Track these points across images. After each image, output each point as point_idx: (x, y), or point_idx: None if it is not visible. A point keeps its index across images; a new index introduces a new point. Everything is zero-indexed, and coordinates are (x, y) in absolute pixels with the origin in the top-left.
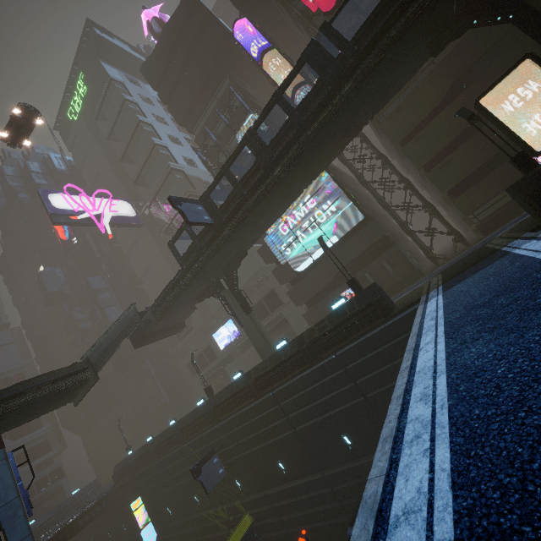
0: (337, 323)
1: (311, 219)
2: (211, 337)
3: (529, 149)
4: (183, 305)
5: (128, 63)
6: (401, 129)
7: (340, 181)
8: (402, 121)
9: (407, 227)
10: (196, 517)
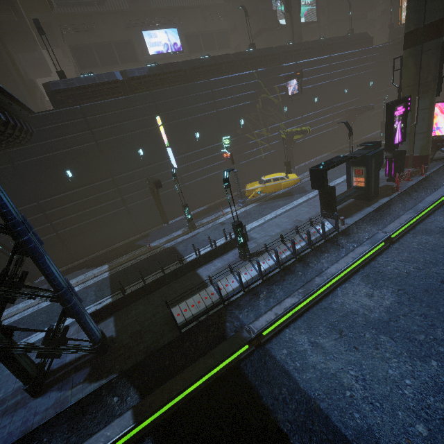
0: (360, 38)
1: None
2: (138, 33)
3: (401, 21)
4: None
5: None
6: None
7: None
8: None
9: None
10: (237, 138)
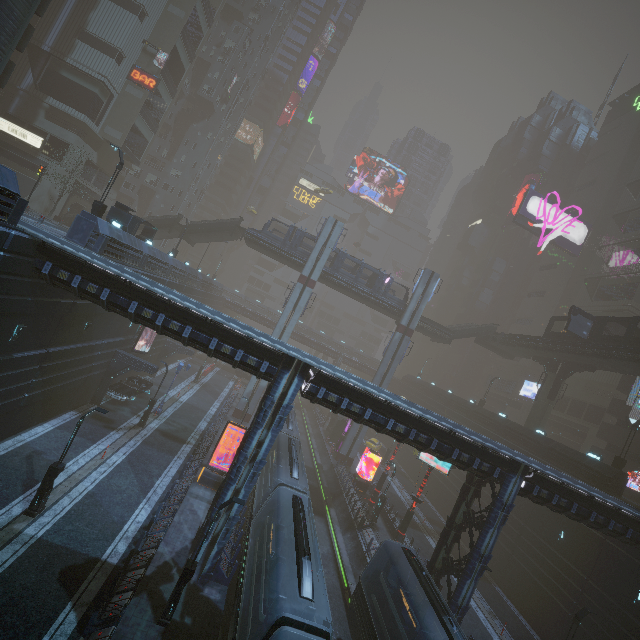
0: (573, 458)
1: None
2: (523, 380)
3: None
4: (522, 351)
5: None
6: None
7: None
8: None
9: None
10: None
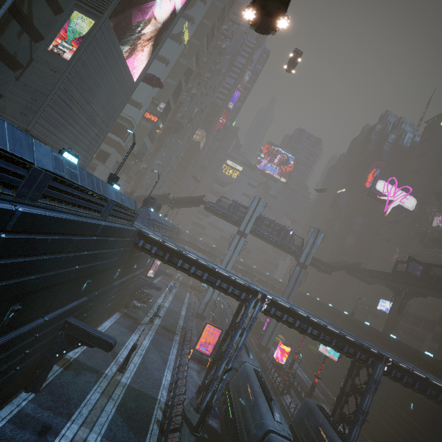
0: (416, 354)
1: None
2: (379, 299)
3: None
4: (378, 280)
5: None
6: None
7: None
8: None
9: None
10: None
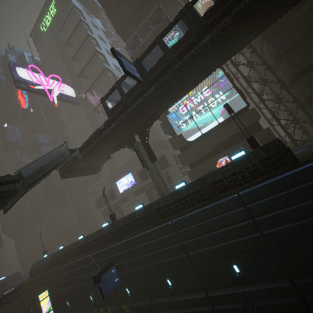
0: (242, 168)
1: (205, 104)
2: (115, 184)
3: None
4: (103, 151)
5: (86, 1)
6: (286, 43)
7: (231, 78)
8: (288, 37)
9: (269, 121)
10: (89, 312)
